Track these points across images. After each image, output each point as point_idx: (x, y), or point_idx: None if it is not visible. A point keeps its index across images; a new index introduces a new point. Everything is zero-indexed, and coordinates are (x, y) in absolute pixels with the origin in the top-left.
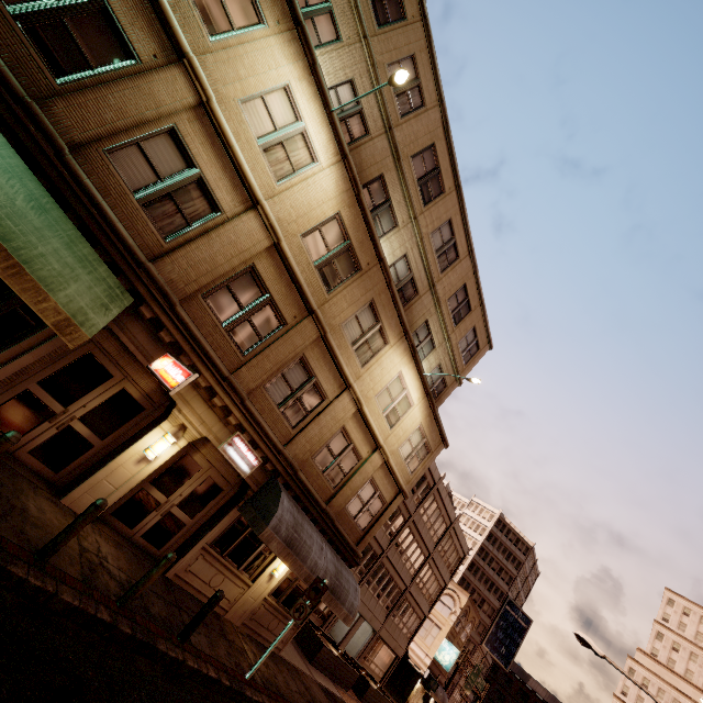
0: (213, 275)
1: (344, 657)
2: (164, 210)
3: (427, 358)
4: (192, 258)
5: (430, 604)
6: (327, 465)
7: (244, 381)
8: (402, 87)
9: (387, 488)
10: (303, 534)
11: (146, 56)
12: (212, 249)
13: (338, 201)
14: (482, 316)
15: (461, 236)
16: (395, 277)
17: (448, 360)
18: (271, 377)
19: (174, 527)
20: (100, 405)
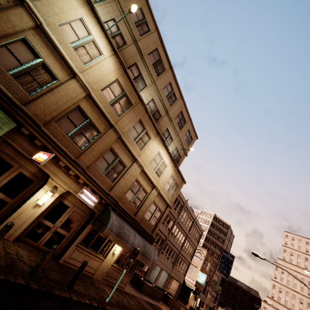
0: (58, 111)
1: (156, 287)
2: (26, 79)
3: (170, 145)
4: (46, 103)
5: (190, 257)
6: (132, 197)
7: (83, 162)
8: (138, 22)
9: (161, 205)
10: (125, 230)
11: (3, 1)
12: (56, 98)
13: (116, 73)
14: (191, 125)
15: (176, 89)
16: (150, 109)
17: (180, 145)
18: (97, 159)
19: (59, 238)
20: (8, 182)
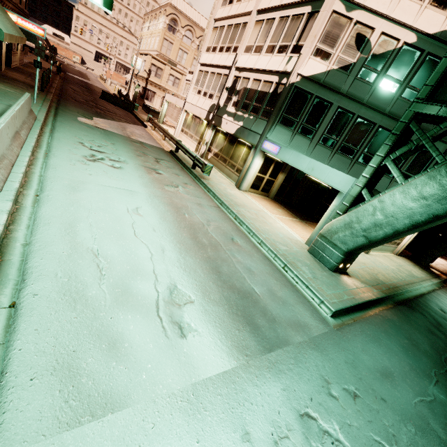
0: None
1: None
2: None
3: None
4: None
5: None
6: None
7: None
8: None
9: None
10: None
11: None
12: None
13: None
14: None
15: None
16: None
17: None
18: None
19: None
20: None
